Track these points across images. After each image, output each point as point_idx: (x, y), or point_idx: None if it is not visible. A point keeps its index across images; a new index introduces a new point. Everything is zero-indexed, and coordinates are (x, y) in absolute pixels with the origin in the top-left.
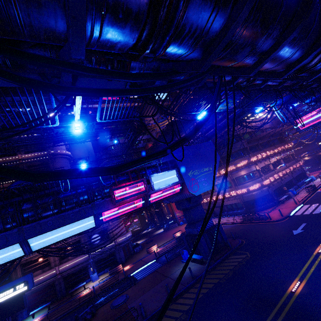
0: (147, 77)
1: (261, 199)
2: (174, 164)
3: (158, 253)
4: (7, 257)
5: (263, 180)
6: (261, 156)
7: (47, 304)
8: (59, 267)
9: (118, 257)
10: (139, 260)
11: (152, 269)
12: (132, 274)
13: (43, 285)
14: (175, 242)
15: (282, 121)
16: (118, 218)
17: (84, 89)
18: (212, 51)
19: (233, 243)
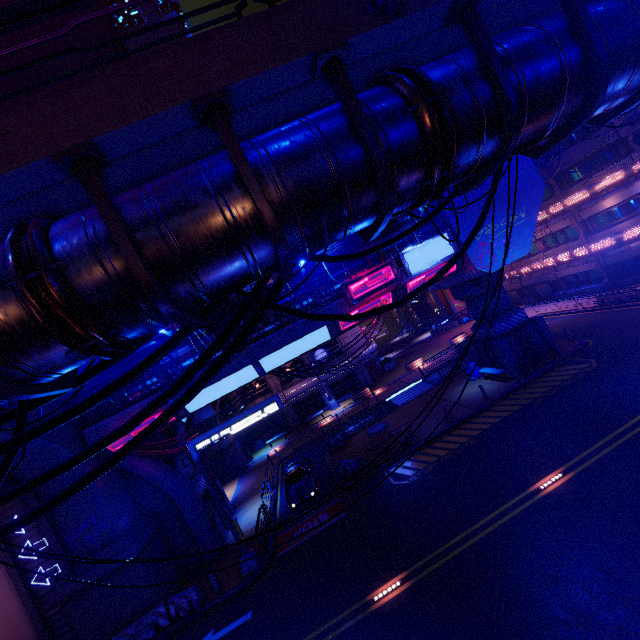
0: None
1: None
2: (443, 221)
3: (426, 370)
4: (244, 379)
5: None
6: None
7: (283, 434)
8: (284, 393)
9: (361, 379)
10: (395, 381)
11: (418, 392)
12: (387, 399)
13: None
14: (454, 352)
15: None
16: None
17: (371, 251)
18: (477, 183)
19: (567, 347)
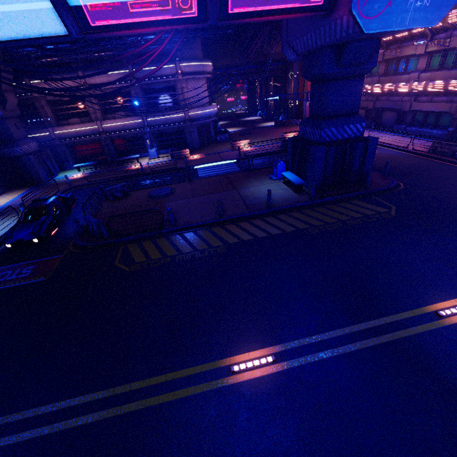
0: None
1: None
2: None
3: (244, 153)
4: None
5: None
6: None
7: (92, 163)
8: (102, 124)
9: (188, 139)
10: (215, 153)
11: (224, 171)
12: (196, 166)
13: (87, 140)
14: (279, 146)
15: None
16: (195, 72)
17: None
18: None
19: (377, 182)
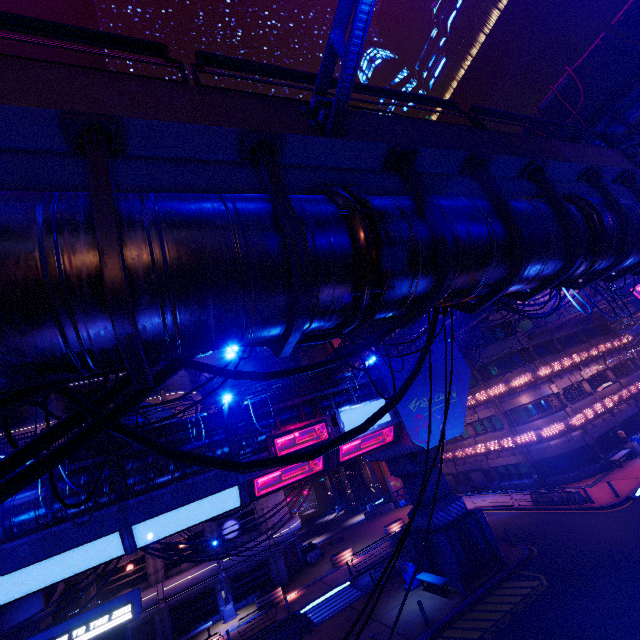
0: (341, 335)
1: (569, 457)
2: (381, 386)
3: (356, 567)
4: (99, 555)
5: (569, 415)
6: (560, 365)
7: None
8: (164, 585)
9: (274, 571)
10: (316, 581)
11: (343, 602)
12: (303, 609)
13: (134, 622)
14: (389, 545)
15: (581, 310)
16: None
17: (283, 373)
18: (413, 318)
19: (511, 553)
